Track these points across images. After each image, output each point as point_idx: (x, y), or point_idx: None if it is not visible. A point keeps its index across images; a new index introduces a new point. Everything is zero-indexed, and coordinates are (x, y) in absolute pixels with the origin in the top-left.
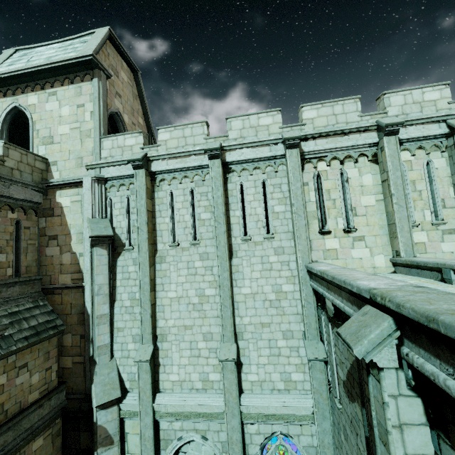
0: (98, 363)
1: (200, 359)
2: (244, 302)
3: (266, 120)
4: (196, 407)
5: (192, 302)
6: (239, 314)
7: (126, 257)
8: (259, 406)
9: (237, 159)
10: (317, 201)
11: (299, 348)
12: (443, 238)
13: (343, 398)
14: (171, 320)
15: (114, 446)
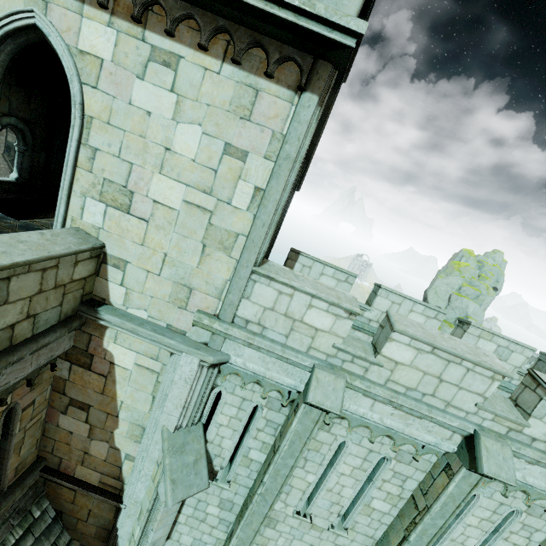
0: None
1: None
2: None
3: None
4: None
5: None
6: None
7: (211, 491)
8: None
9: None
10: None
11: None
12: None
13: None
14: None
15: None
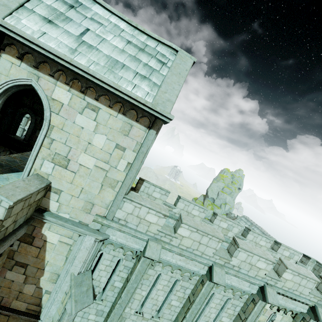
0: None
1: None
2: None
3: (262, 264)
4: None
5: None
6: None
7: (92, 306)
8: None
9: (225, 282)
10: None
11: None
12: None
13: None
14: None
15: None
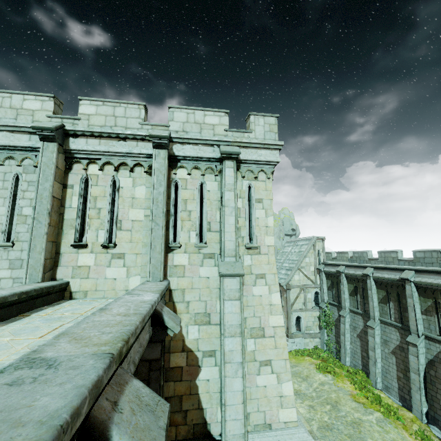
0: None
1: None
2: None
3: (33, 104)
4: None
5: None
6: None
7: None
8: None
9: None
10: (79, 208)
11: None
12: (204, 262)
13: None
14: None
15: None
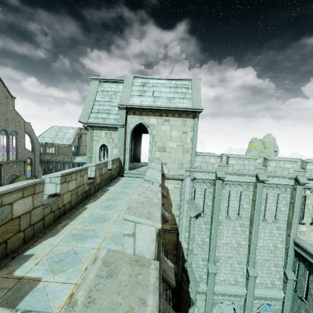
0: (188, 271)
1: (235, 271)
2: (258, 249)
3: (288, 165)
4: (233, 292)
5: (233, 246)
6: (256, 254)
7: (201, 220)
8: (261, 294)
9: (270, 182)
10: (301, 208)
11: (280, 271)
12: None
13: (311, 301)
14: (222, 253)
15: (194, 305)
